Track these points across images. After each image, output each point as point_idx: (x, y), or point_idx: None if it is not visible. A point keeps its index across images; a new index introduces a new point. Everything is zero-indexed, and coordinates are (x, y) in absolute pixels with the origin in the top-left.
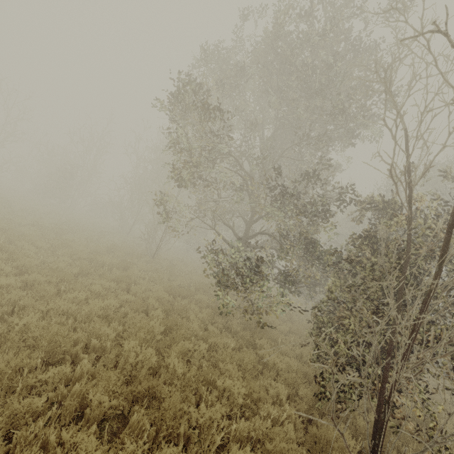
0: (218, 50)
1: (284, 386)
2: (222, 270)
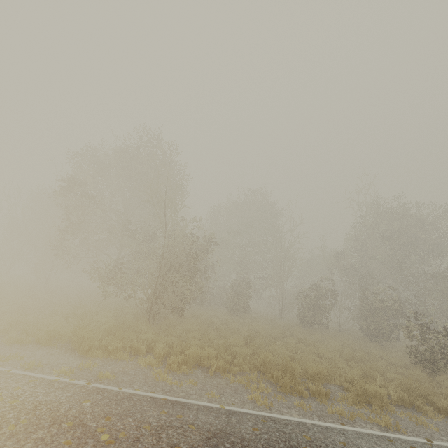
0: (87, 150)
1: (133, 317)
2: (102, 278)
